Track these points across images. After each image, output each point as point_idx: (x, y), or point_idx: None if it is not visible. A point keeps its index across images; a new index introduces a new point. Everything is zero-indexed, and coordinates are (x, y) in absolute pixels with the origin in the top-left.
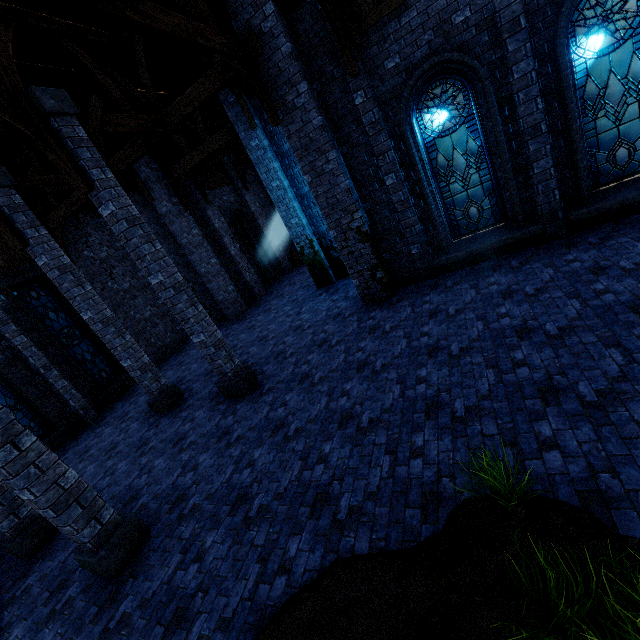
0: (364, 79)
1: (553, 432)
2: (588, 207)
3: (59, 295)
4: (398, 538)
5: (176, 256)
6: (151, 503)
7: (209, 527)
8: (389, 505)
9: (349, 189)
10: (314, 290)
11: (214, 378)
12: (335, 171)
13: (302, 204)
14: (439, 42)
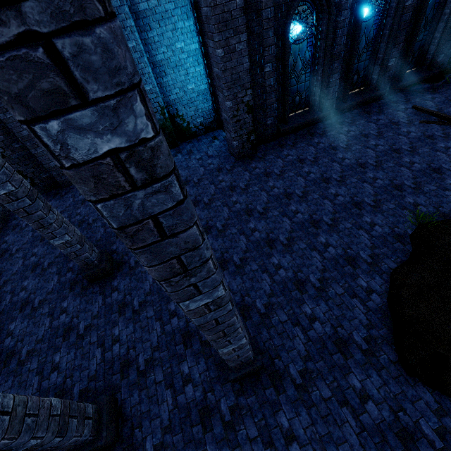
0: None
1: (413, 200)
2: (347, 104)
3: None
4: (402, 255)
5: None
6: None
7: (297, 306)
8: (385, 247)
9: (249, 69)
10: None
11: None
12: (243, 52)
13: (154, 71)
14: None
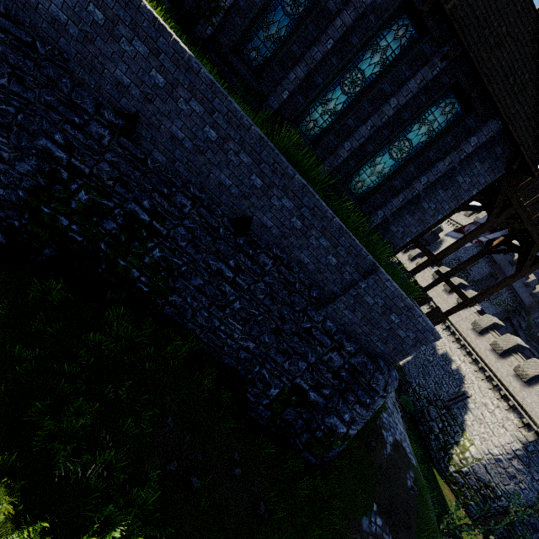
0: None
1: None
2: None
3: None
4: None
5: None
6: None
7: None
8: None
9: None
10: None
11: None
12: None
13: None
14: None
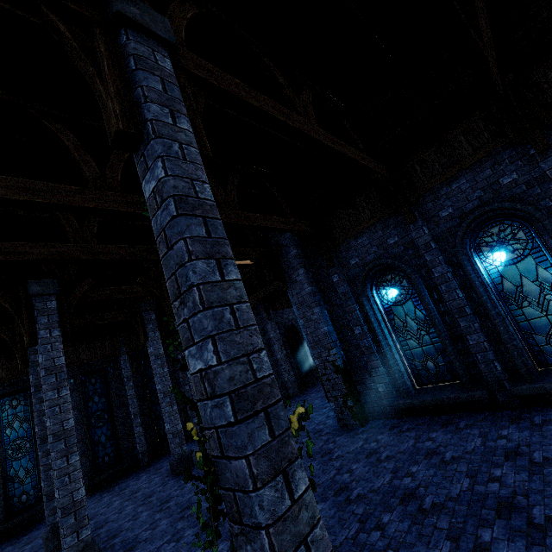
0: (338, 268)
1: None
2: (528, 384)
3: None
4: None
5: None
6: (118, 544)
7: None
8: None
9: (326, 333)
10: (325, 402)
11: None
12: (318, 320)
13: None
14: (381, 252)
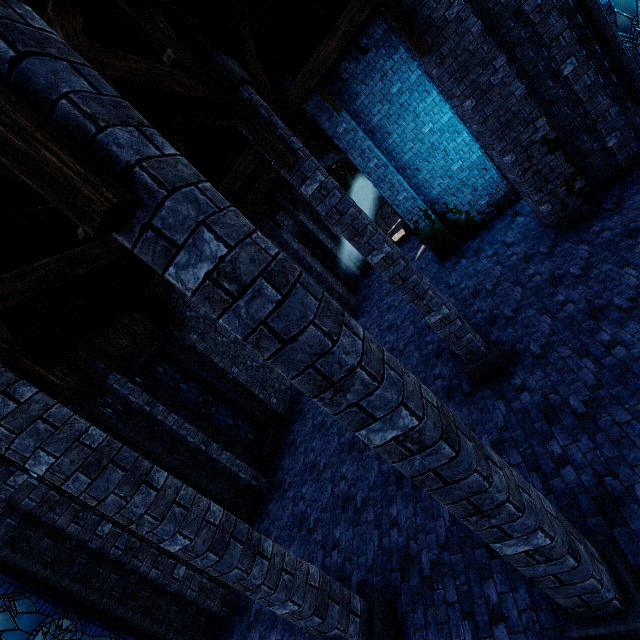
0: None
1: None
2: None
3: (182, 363)
4: None
5: None
6: None
7: None
8: None
9: (527, 93)
10: (437, 266)
11: None
12: (506, 79)
13: (404, 176)
14: None
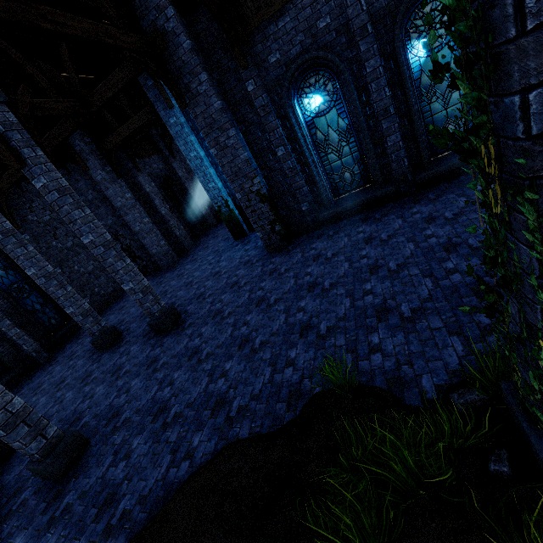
0: (253, 70)
1: (380, 340)
2: (428, 171)
3: (7, 255)
4: (269, 424)
5: (113, 217)
6: (92, 421)
7: (136, 433)
8: (266, 402)
9: (248, 160)
10: (232, 242)
11: (148, 318)
12: (235, 145)
13: (217, 171)
14: (309, 42)
